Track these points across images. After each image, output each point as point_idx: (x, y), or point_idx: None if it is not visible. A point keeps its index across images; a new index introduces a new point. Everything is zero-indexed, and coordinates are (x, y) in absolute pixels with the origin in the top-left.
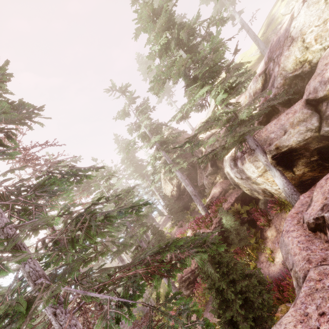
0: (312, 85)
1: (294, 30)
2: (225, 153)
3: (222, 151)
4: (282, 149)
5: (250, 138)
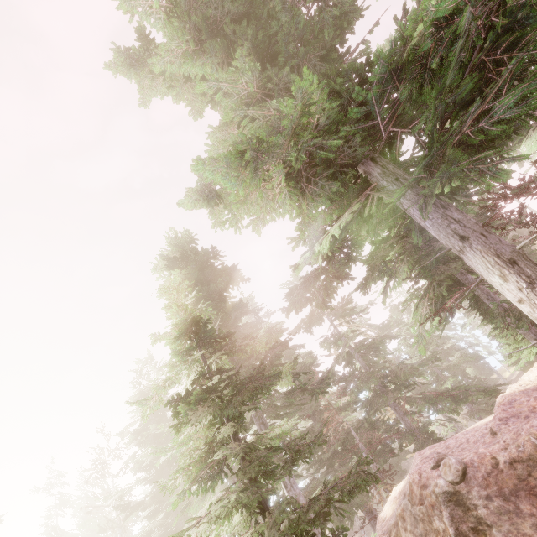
0: None
1: None
2: None
3: None
4: None
5: None
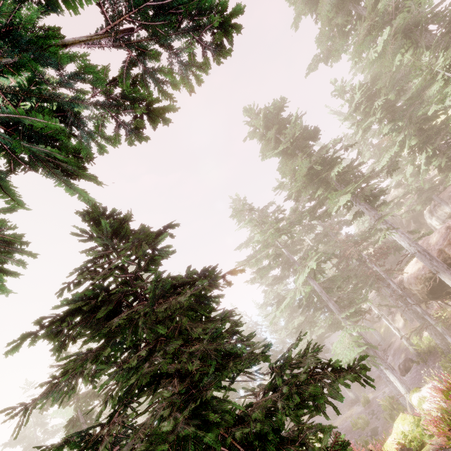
0: None
1: None
2: (420, 208)
3: (418, 207)
4: None
5: (435, 197)
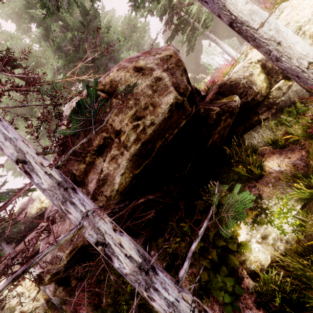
0: (49, 210)
1: (34, 196)
2: None
3: None
4: (37, 248)
5: (8, 247)
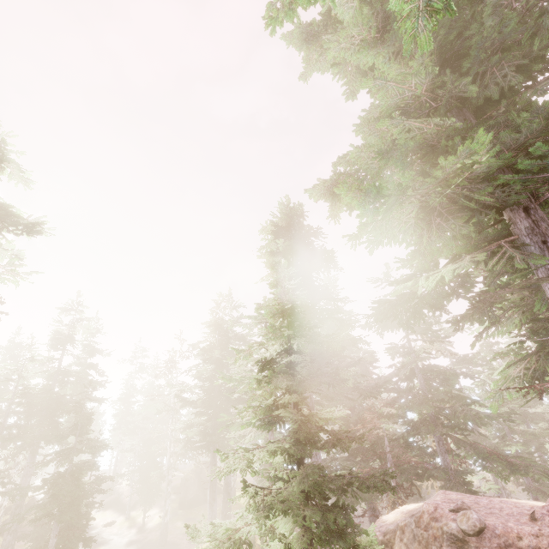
0: None
1: None
2: None
3: None
4: None
5: None
